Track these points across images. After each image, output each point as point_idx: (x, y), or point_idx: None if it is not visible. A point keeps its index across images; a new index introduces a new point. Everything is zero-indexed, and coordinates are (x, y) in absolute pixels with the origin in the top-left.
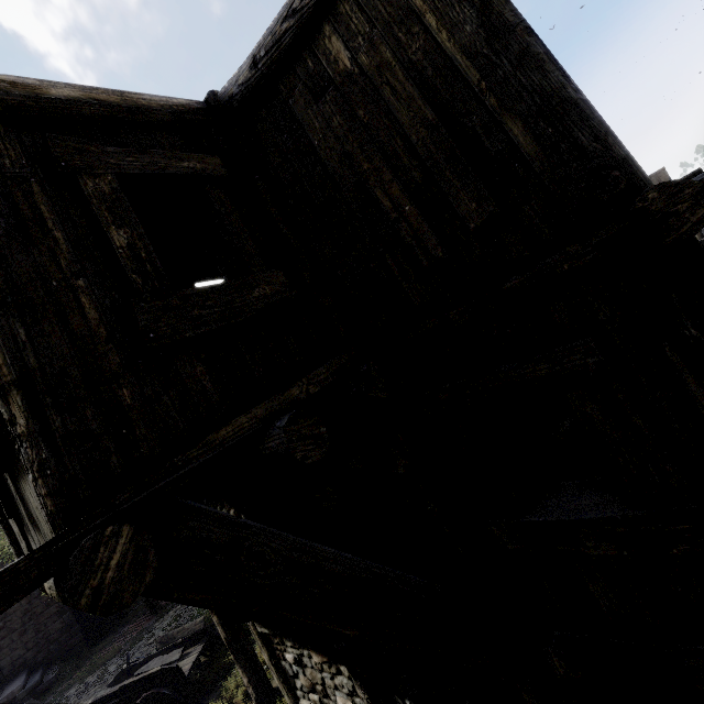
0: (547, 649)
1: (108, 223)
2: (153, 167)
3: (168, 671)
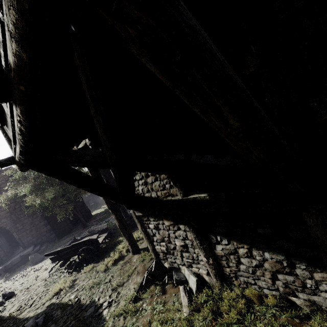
0: None
1: None
2: None
3: (92, 240)
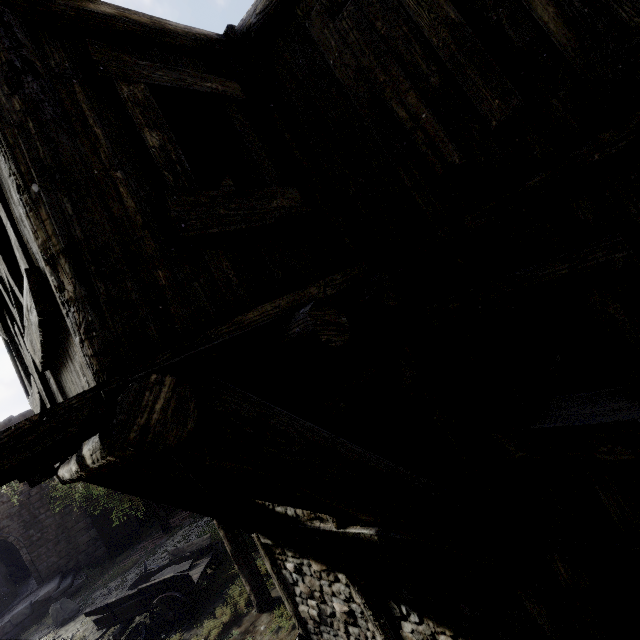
0: (551, 555)
1: (142, 125)
2: (180, 83)
3: (180, 578)
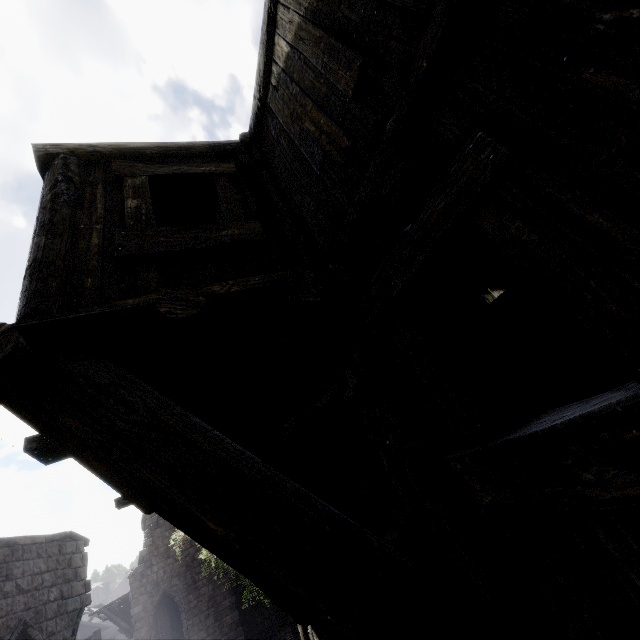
0: None
1: (129, 197)
2: (176, 171)
3: None
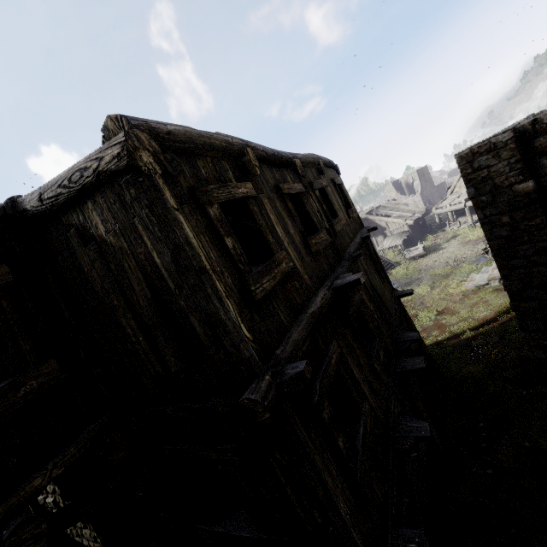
0: None
1: None
2: None
3: None
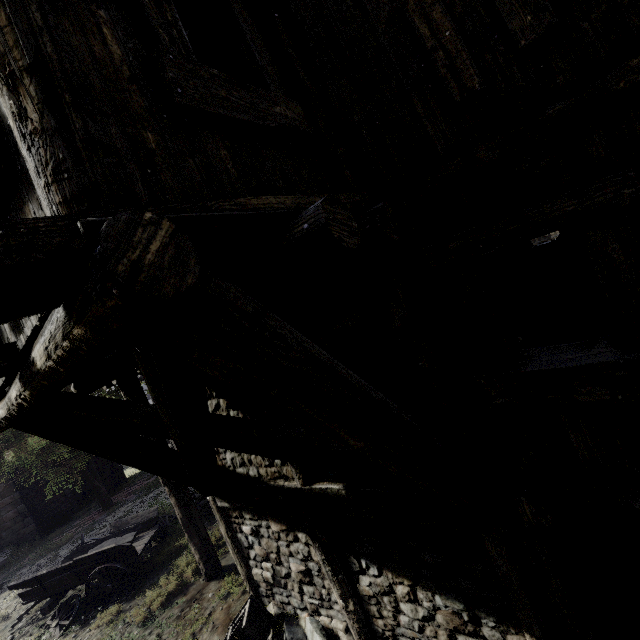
0: (519, 497)
1: None
2: None
3: (122, 549)
